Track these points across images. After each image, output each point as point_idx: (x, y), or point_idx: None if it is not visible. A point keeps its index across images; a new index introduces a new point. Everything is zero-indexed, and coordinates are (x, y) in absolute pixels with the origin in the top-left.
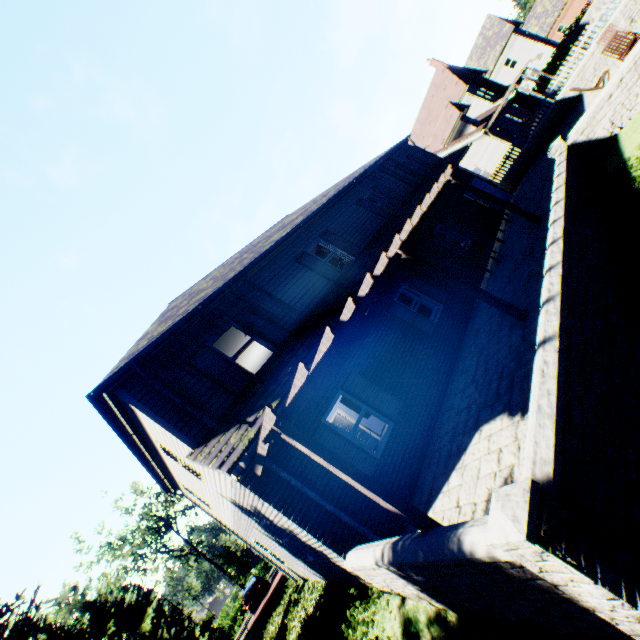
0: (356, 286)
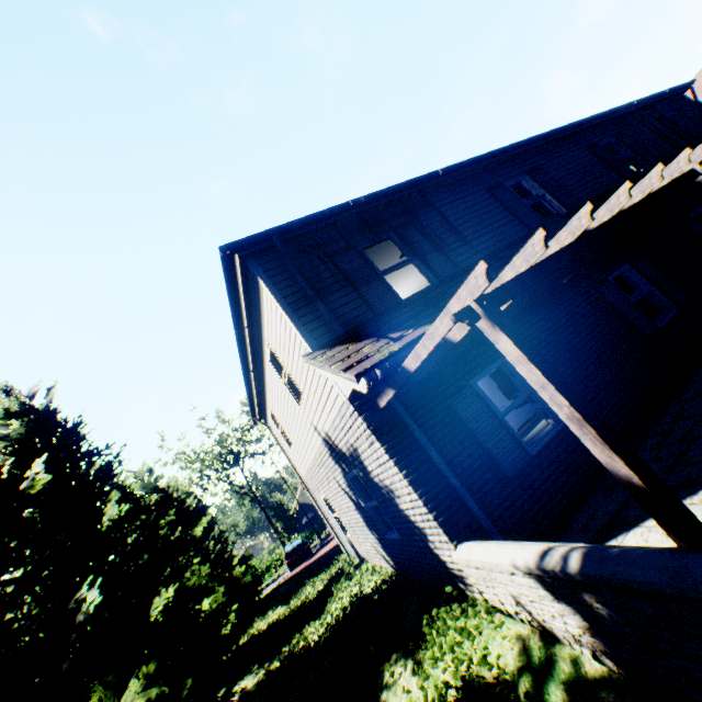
0: None
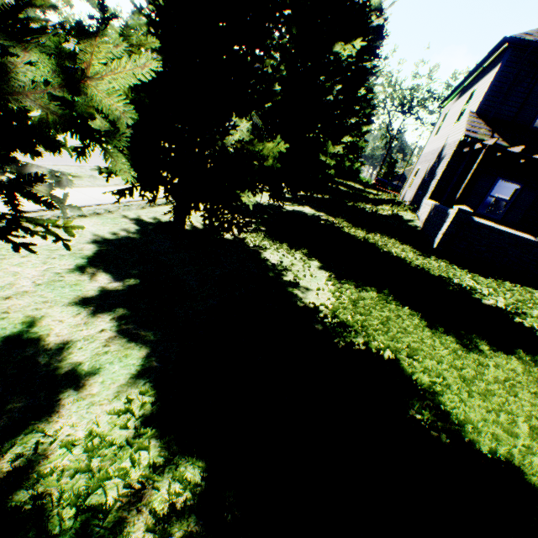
0: None
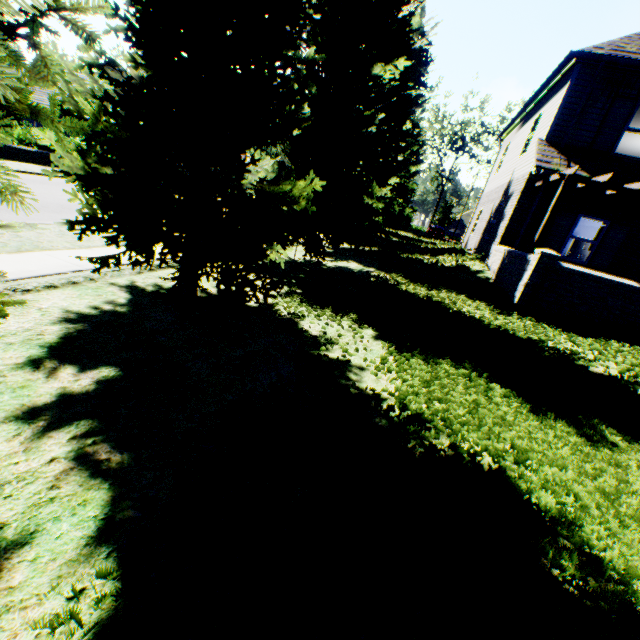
0: None
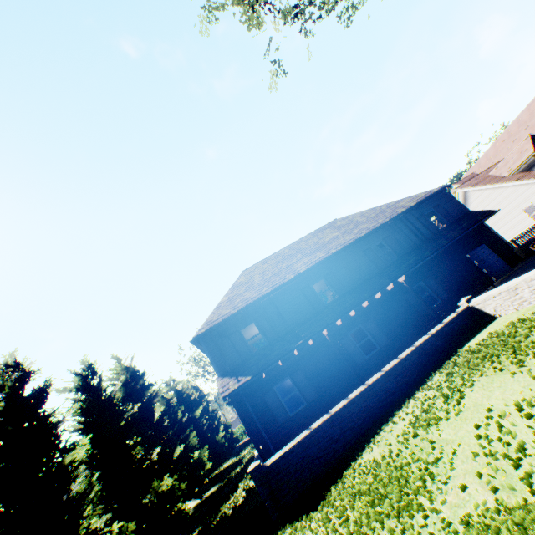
0: (319, 326)
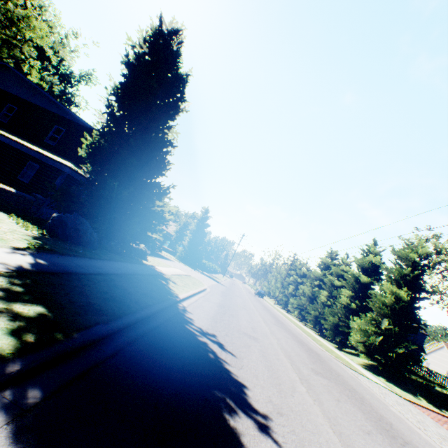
0: None
